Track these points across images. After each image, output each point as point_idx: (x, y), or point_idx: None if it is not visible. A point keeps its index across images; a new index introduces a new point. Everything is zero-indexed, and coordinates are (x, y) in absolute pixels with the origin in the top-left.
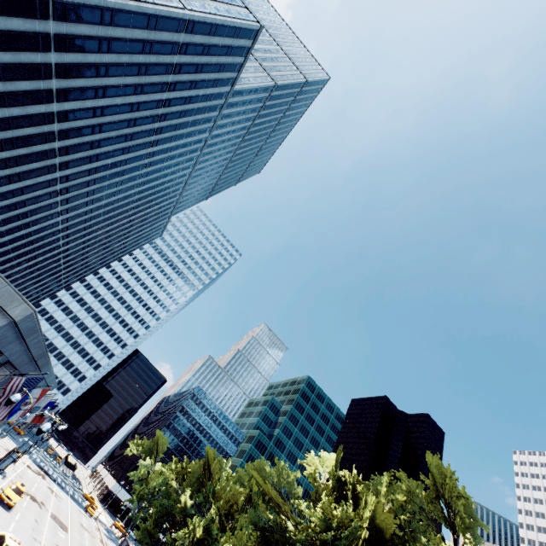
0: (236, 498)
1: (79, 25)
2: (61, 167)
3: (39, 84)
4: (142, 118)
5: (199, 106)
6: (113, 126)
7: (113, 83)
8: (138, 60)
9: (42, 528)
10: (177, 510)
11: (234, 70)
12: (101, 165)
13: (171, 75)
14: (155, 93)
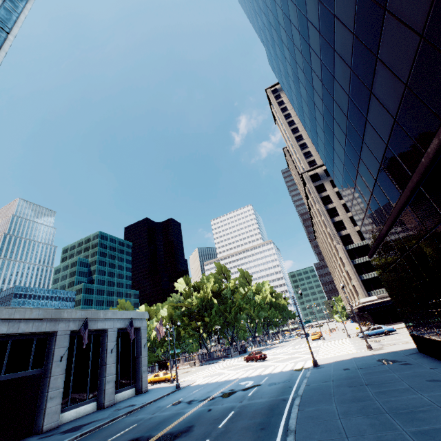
0: None
1: None
2: None
3: None
4: None
5: None
6: None
7: None
8: None
9: None
10: None
11: None
12: None
13: None
14: None
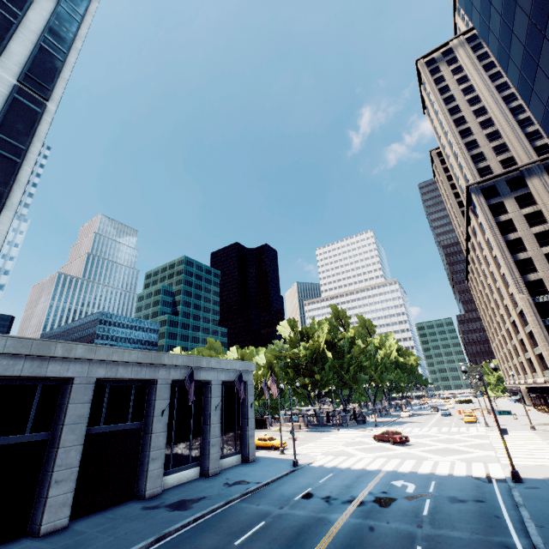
0: None
1: None
2: None
3: None
4: None
5: None
6: None
7: None
8: None
9: None
10: None
11: None
12: None
13: None
14: None
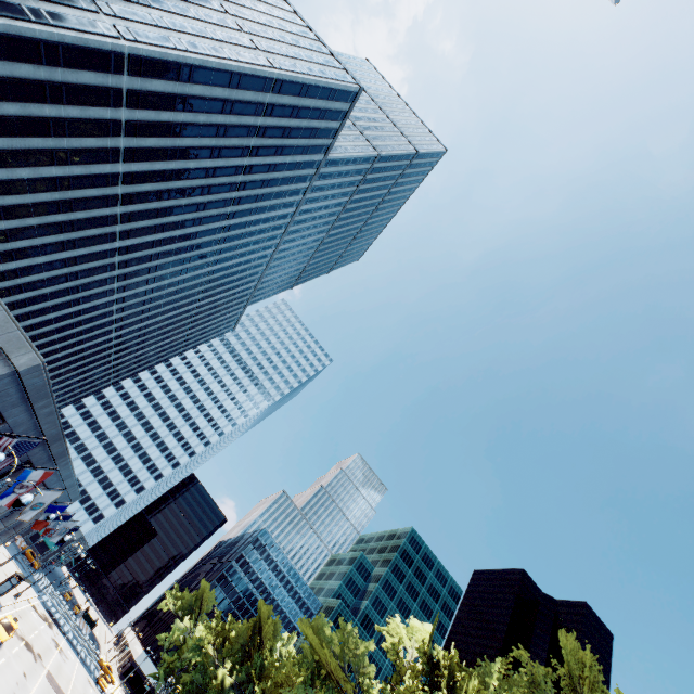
0: (291, 682)
1: (155, 81)
2: (122, 236)
3: (106, 142)
4: (217, 185)
5: (285, 175)
6: (184, 193)
7: (187, 144)
8: (217, 121)
9: (29, 686)
10: (211, 692)
11: (328, 136)
12: (167, 236)
13: (253, 138)
14: (234, 158)
